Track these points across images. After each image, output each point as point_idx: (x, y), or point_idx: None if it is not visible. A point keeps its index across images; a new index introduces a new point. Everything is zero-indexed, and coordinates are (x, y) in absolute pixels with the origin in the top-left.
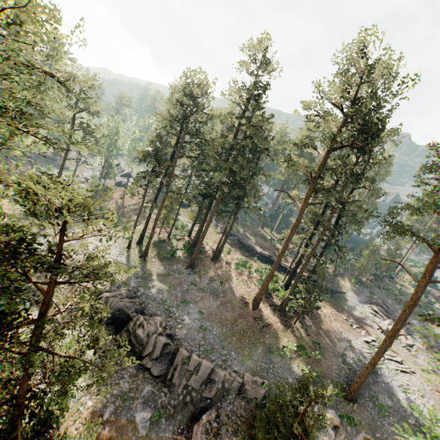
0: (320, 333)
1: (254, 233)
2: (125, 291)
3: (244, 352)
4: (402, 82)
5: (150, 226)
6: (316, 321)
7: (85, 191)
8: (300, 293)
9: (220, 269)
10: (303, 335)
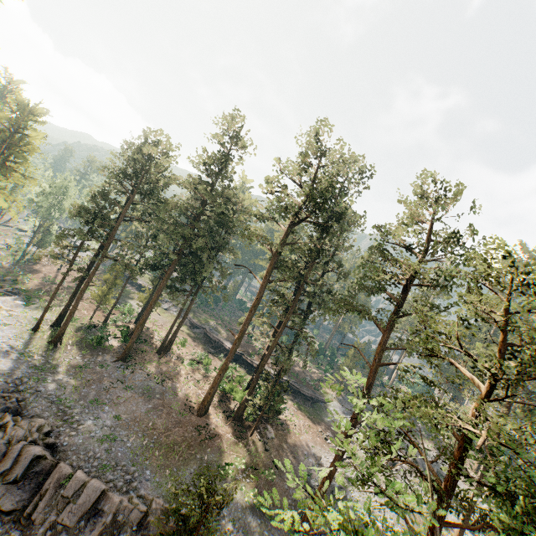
0: (283, 448)
1: (229, 327)
2: (1, 382)
3: (167, 471)
4: (359, 172)
5: (84, 308)
6: (282, 433)
7: (1, 259)
8: (260, 393)
9: (166, 364)
10: (259, 450)
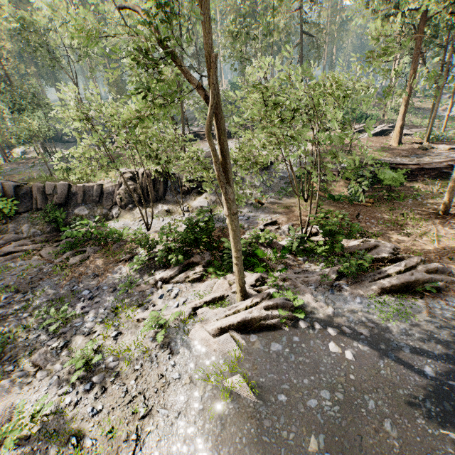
0: None
1: None
2: None
3: None
4: None
5: None
6: None
7: None
8: None
9: None
10: None
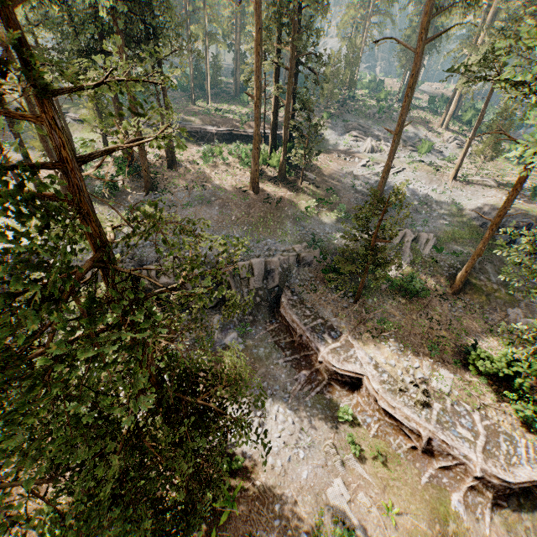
0: (326, 180)
1: (191, 112)
2: None
3: (277, 234)
4: None
5: None
6: (317, 172)
7: None
8: (294, 147)
9: (188, 173)
10: (315, 190)
